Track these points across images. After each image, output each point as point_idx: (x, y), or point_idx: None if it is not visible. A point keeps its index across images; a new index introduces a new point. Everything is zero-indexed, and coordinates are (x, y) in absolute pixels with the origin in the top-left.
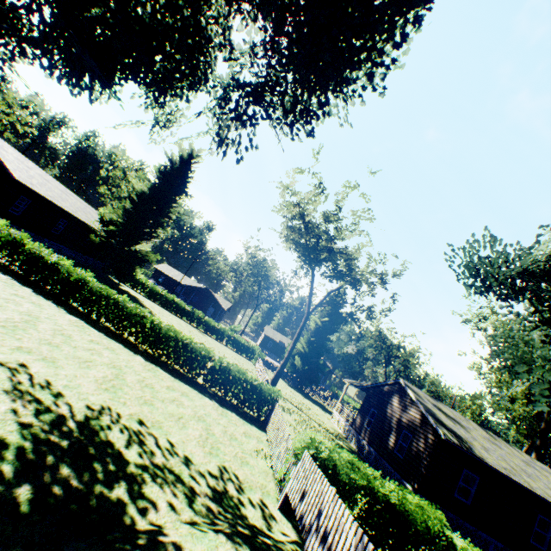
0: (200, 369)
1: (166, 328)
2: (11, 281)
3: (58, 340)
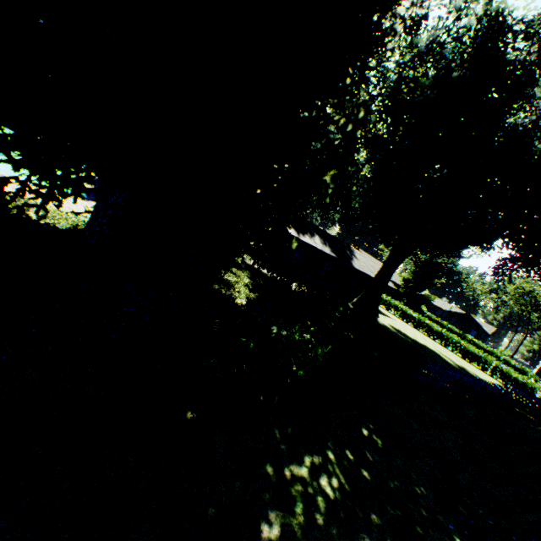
0: (487, 366)
1: (466, 345)
2: (402, 321)
3: (434, 345)
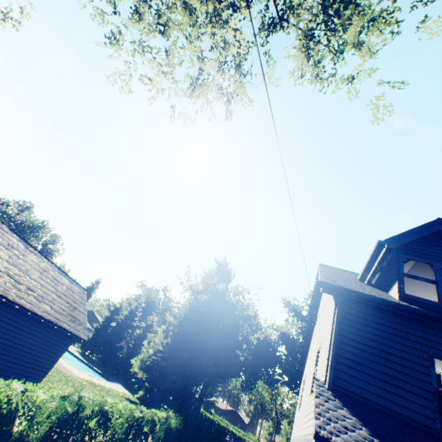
0: None
1: (236, 431)
2: None
3: None
